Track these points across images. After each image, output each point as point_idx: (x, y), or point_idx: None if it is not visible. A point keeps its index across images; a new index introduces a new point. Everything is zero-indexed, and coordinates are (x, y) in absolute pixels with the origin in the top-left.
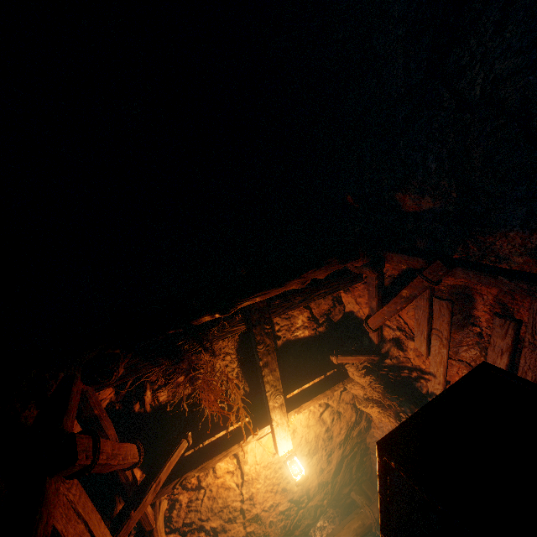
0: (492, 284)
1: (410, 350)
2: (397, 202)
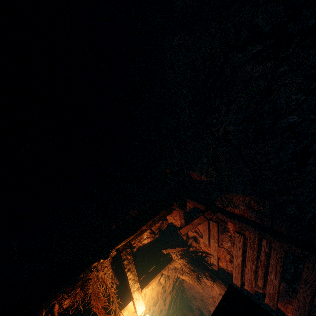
0: (233, 223)
1: (201, 243)
2: (190, 175)
